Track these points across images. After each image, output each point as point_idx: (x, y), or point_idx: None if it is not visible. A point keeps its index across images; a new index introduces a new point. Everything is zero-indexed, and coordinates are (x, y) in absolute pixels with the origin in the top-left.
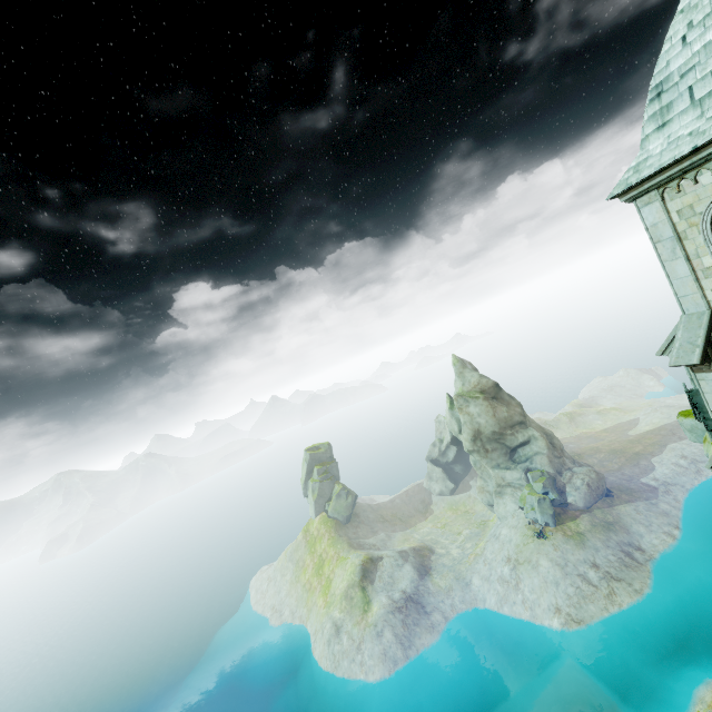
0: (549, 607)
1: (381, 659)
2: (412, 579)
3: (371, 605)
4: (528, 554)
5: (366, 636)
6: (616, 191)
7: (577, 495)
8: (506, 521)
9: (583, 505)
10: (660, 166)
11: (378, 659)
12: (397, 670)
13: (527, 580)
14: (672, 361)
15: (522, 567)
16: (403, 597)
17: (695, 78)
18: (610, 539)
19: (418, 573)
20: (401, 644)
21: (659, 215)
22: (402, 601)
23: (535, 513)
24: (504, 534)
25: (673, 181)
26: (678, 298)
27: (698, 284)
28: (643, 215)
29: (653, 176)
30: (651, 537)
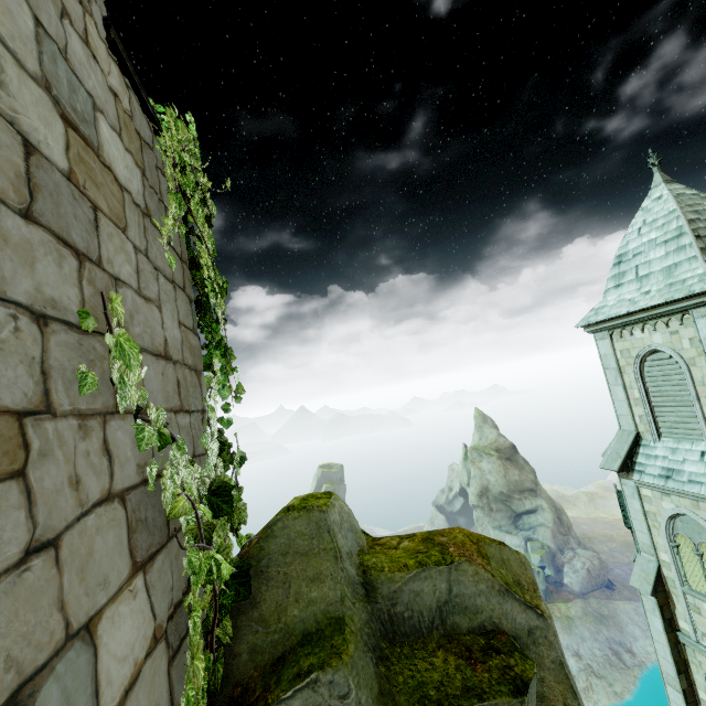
0: None
1: None
2: None
3: None
4: None
5: None
6: (581, 324)
7: (575, 578)
8: None
9: (579, 590)
10: (608, 316)
11: None
12: None
13: None
14: (602, 463)
15: None
16: None
17: (640, 261)
18: (600, 632)
19: None
20: None
21: (608, 349)
22: None
23: None
24: None
25: (618, 329)
26: (617, 415)
27: (630, 408)
28: (599, 346)
29: (605, 321)
30: (646, 643)
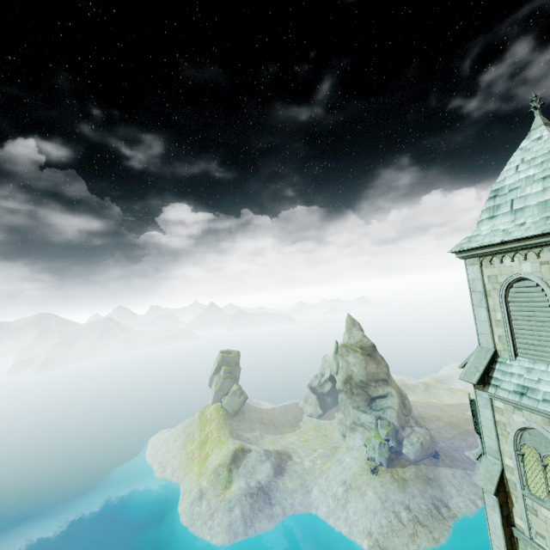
0: (363, 530)
1: (226, 528)
2: (268, 474)
3: (231, 484)
4: (360, 483)
5: (220, 507)
6: (454, 249)
7: (411, 449)
8: (352, 452)
9: (413, 458)
10: (481, 244)
11: (224, 528)
12: (235, 541)
13: (354, 503)
14: (461, 375)
15: (352, 492)
16: (257, 486)
17: (516, 195)
18: (426, 491)
19: (274, 471)
20: (244, 522)
21: (477, 274)
22: (255, 489)
23: (375, 453)
24: (347, 462)
25: (489, 256)
26: (477, 333)
27: (491, 328)
28: (468, 270)
29: (477, 248)
30: (458, 500)
